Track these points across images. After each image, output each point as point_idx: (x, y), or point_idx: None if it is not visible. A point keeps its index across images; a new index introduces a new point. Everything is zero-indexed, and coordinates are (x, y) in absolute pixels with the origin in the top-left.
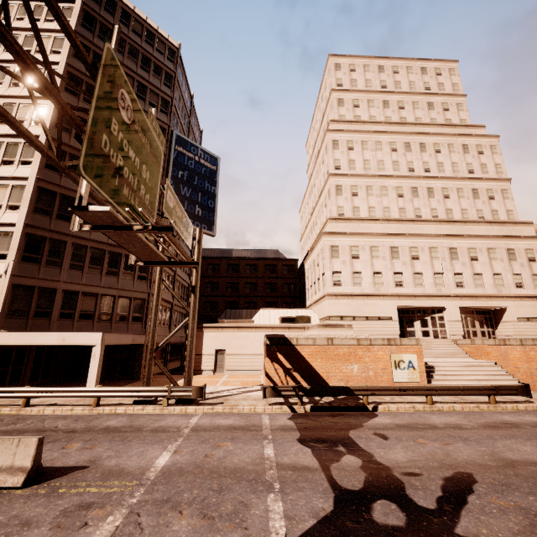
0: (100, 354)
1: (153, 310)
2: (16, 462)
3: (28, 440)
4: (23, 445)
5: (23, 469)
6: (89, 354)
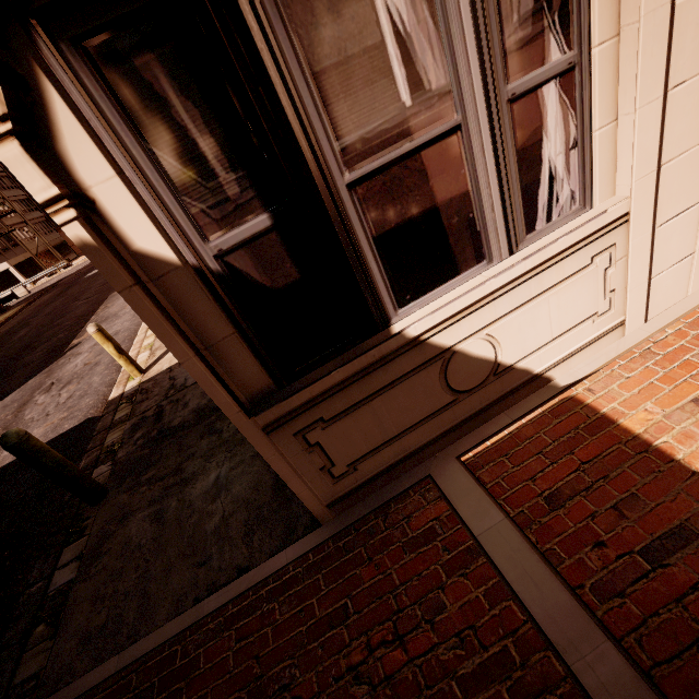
0: (16, 270)
1: (18, 242)
2: (23, 292)
3: (21, 287)
4: (21, 288)
5: (26, 292)
6: (10, 276)
